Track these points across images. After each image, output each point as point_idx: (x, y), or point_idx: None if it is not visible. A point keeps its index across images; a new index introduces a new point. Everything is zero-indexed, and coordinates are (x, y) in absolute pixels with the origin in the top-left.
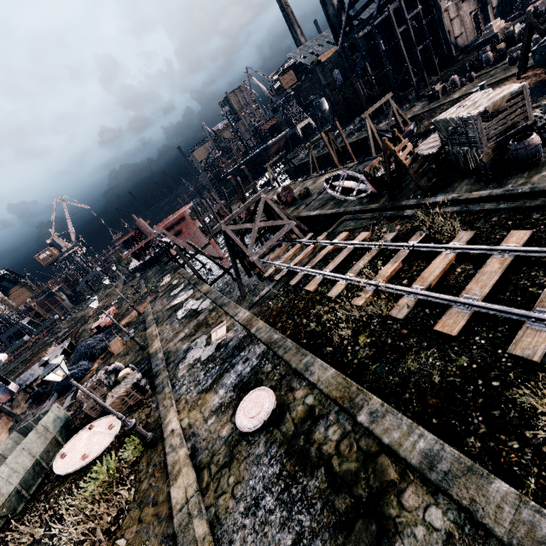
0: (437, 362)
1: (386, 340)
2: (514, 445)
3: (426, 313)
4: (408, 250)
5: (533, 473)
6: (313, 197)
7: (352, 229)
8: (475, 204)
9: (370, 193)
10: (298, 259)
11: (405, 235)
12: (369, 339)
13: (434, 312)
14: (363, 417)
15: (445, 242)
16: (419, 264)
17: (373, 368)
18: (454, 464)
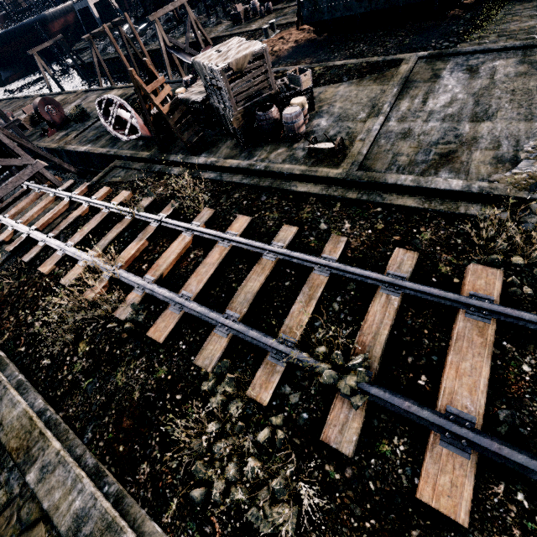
0: (142, 374)
1: (105, 348)
2: (173, 465)
3: (151, 311)
4: (156, 225)
5: (178, 492)
6: (89, 122)
7: (119, 183)
8: (228, 173)
9: (141, 136)
10: (43, 220)
11: (163, 201)
12: (89, 348)
13: (157, 310)
14: (33, 475)
15: (192, 218)
16: (163, 244)
17: (85, 385)
18: (98, 523)
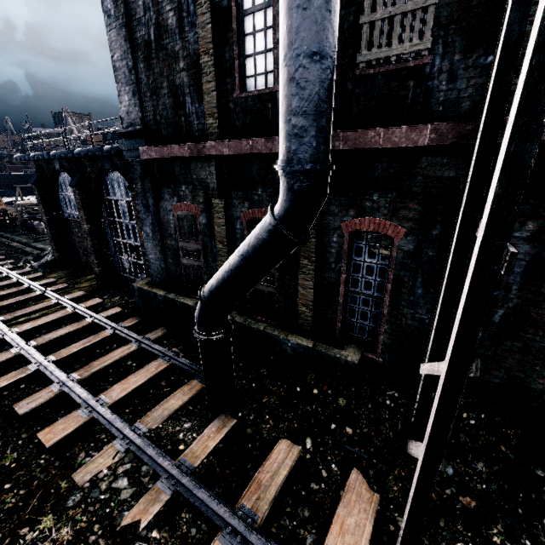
0: None
1: None
2: None
3: None
4: None
5: None
6: None
7: None
8: (4, 239)
9: None
10: None
11: None
12: None
13: None
14: None
15: None
16: None
17: None
18: None
